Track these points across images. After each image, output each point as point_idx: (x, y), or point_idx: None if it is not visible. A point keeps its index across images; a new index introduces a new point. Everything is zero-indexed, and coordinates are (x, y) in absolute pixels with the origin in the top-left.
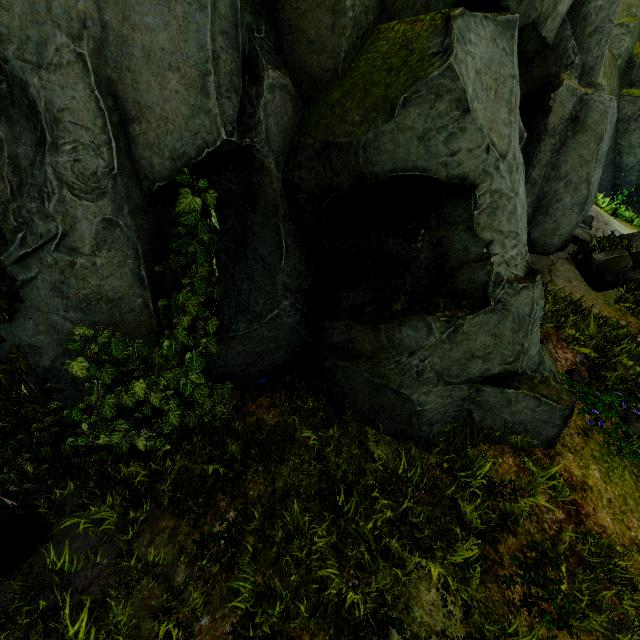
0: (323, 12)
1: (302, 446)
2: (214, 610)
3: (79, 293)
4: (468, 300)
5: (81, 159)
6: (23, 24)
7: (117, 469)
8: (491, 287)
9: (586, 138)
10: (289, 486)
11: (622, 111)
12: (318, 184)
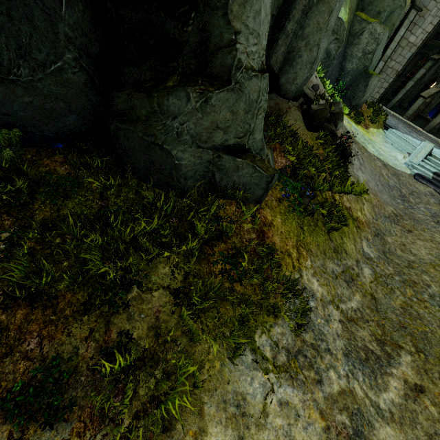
0: None
1: (89, 191)
2: None
3: None
4: (219, 82)
5: None
6: None
7: None
8: (234, 70)
9: (324, 8)
10: (72, 213)
11: (353, 27)
12: None
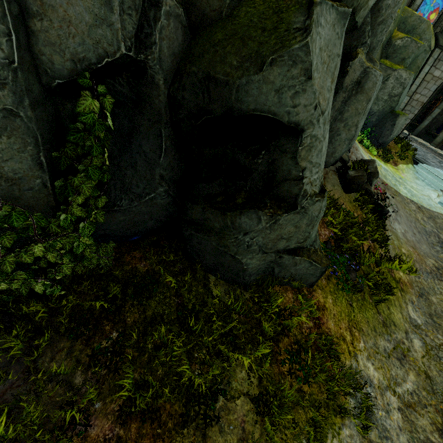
0: None
1: (165, 286)
2: (105, 398)
3: None
4: (285, 203)
5: None
6: None
7: (17, 308)
8: (300, 198)
9: (362, 98)
10: (156, 314)
11: None
12: (196, 105)
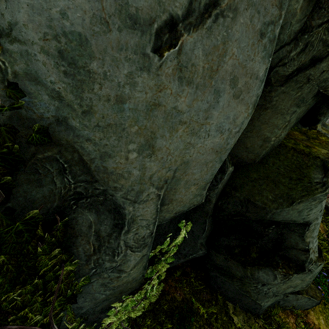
0: (259, 139)
1: (197, 314)
2: None
3: (115, 285)
4: (292, 263)
5: (138, 232)
6: (132, 184)
7: None
8: (307, 264)
9: None
10: None
11: None
12: (235, 211)
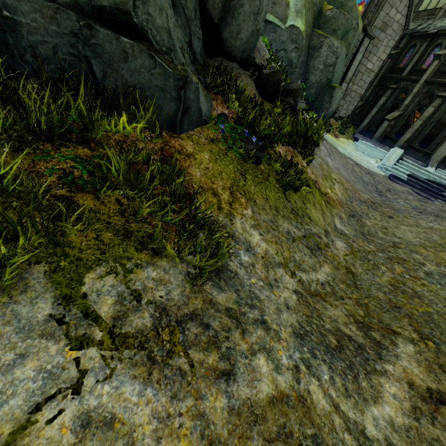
0: None
1: None
2: None
3: None
4: None
5: None
6: None
7: None
8: None
9: None
10: None
11: (312, 42)
12: None
